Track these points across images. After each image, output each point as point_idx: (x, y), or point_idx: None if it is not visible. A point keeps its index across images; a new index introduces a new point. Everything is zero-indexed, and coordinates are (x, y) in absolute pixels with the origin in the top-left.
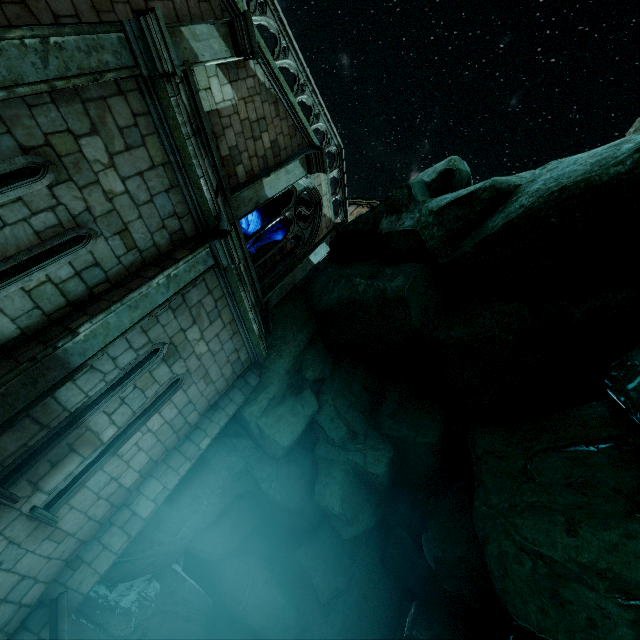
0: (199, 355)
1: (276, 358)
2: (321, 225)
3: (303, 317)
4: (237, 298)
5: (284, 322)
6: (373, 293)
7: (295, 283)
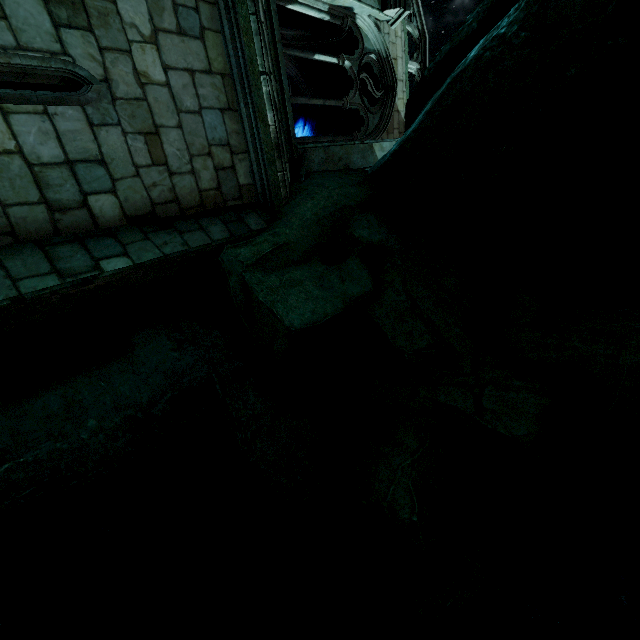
0: (142, 76)
1: (302, 200)
2: (392, 121)
3: (357, 178)
4: (240, 18)
5: (325, 178)
6: (508, 20)
7: (349, 167)
